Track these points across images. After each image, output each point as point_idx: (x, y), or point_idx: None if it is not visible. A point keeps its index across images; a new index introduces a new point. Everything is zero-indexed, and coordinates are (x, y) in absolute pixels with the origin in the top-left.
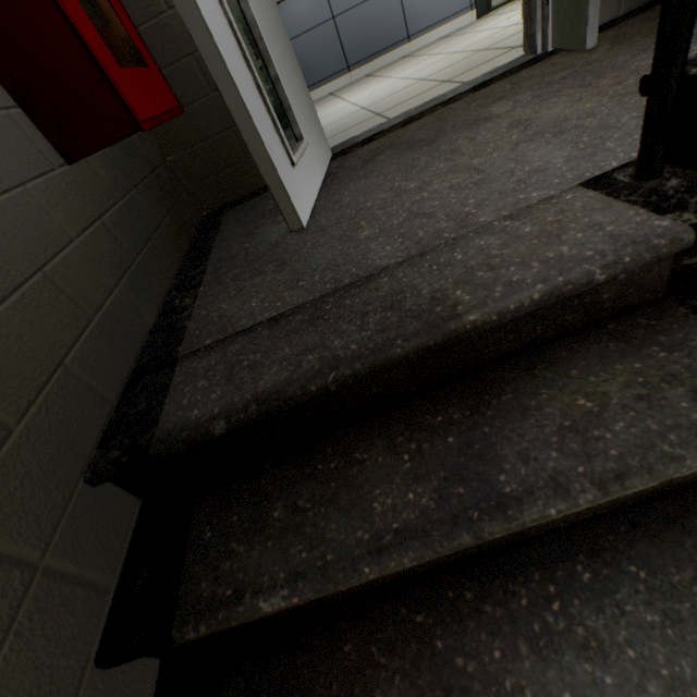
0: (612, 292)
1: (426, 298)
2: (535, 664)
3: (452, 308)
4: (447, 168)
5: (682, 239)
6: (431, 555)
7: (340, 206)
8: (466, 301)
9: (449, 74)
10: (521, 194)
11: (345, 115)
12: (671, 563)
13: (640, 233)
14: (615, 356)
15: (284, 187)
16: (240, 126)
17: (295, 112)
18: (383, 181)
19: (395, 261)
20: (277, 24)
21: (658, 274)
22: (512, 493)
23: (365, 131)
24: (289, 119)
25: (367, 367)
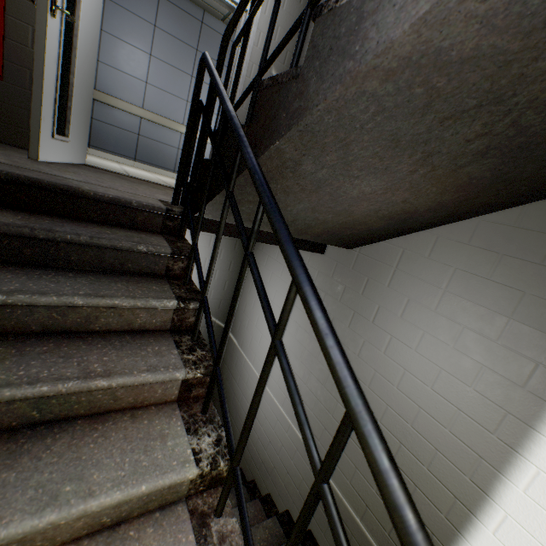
0: (143, 218)
1: (73, 184)
2: (26, 280)
3: (80, 187)
4: (129, 185)
5: (163, 208)
6: (6, 230)
7: (68, 168)
8: (87, 188)
9: (173, 184)
10: (141, 194)
11: (112, 166)
12: (106, 279)
13: (155, 204)
14: (131, 232)
15: (40, 137)
16: (34, 100)
17: (73, 127)
18: (99, 175)
19: (73, 179)
20: (88, 97)
21: (159, 222)
22: (59, 230)
23: (114, 171)
24: (66, 125)
25: (27, 178)
